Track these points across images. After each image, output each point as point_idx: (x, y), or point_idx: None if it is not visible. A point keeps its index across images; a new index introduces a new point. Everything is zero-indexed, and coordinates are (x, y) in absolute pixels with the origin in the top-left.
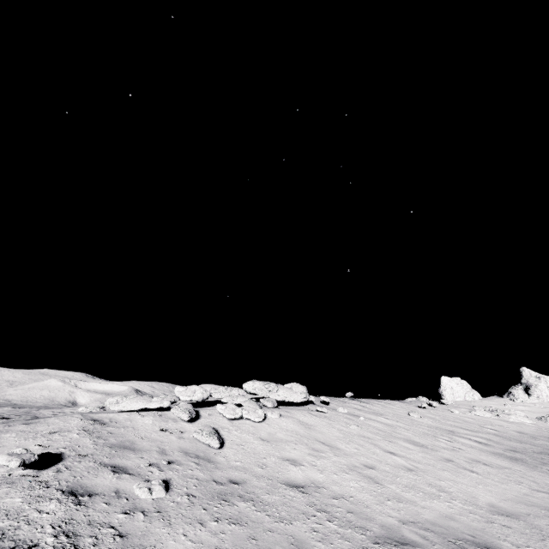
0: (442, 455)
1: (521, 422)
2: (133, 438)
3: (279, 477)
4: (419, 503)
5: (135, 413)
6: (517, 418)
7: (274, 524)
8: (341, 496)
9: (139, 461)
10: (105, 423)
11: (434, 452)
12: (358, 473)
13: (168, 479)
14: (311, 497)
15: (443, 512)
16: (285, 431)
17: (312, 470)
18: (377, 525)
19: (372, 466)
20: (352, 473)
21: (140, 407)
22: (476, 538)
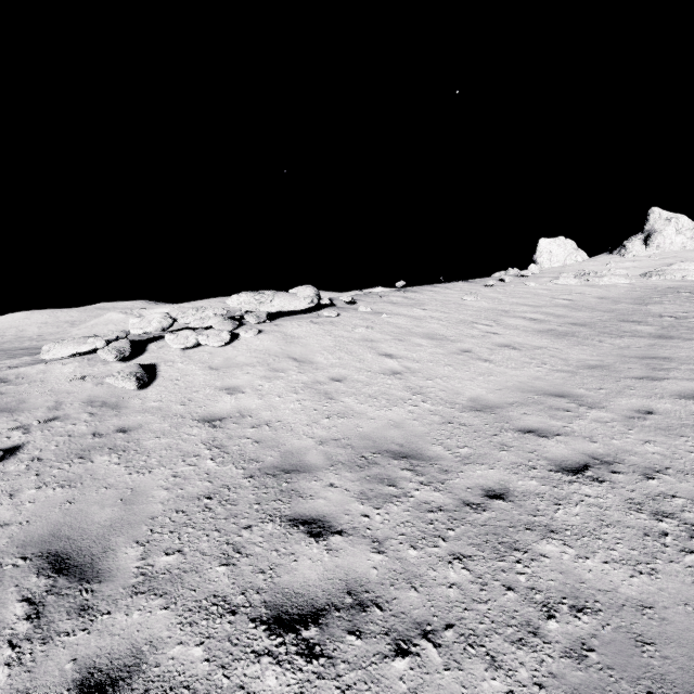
0: (461, 346)
1: (614, 284)
2: (29, 396)
3: (199, 412)
4: (370, 414)
5: (57, 362)
6: (611, 279)
7: (122, 478)
8: (266, 422)
9: (5, 426)
10: (8, 381)
11: (453, 344)
12: (313, 391)
13: (25, 443)
14: (219, 432)
15: (394, 420)
16: (251, 352)
17: (251, 397)
18: (278, 453)
19: (343, 377)
20: (305, 391)
21: (70, 352)
22: (403, 447)
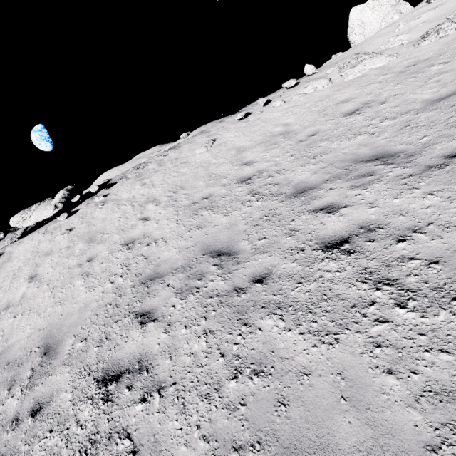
0: (97, 250)
1: (365, 73)
2: None
3: None
4: None
5: None
6: (363, 67)
7: None
8: None
9: None
10: None
11: (94, 248)
12: None
13: None
14: None
15: None
16: None
17: None
18: None
19: None
20: None
21: None
22: None
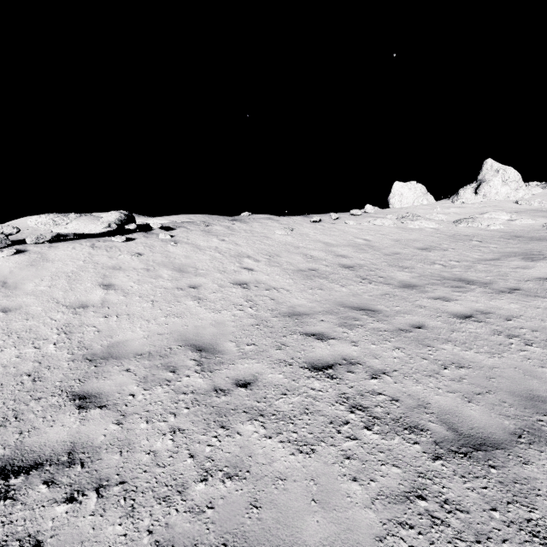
0: (198, 280)
1: (422, 228)
2: None
3: None
4: None
5: None
6: (421, 223)
7: None
8: None
9: None
10: None
11: (192, 278)
12: None
13: None
14: None
15: None
16: None
17: None
18: None
19: (18, 307)
20: None
21: None
22: None
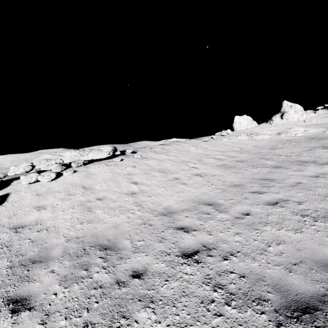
0: (175, 175)
1: (263, 139)
2: None
3: (14, 223)
4: (106, 219)
5: None
6: (262, 136)
7: None
8: (47, 228)
9: None
10: None
11: (172, 175)
12: (83, 206)
13: None
14: (16, 235)
15: (117, 223)
16: (64, 184)
17: (48, 211)
18: (39, 248)
19: (104, 197)
20: (78, 207)
21: None
22: (110, 241)
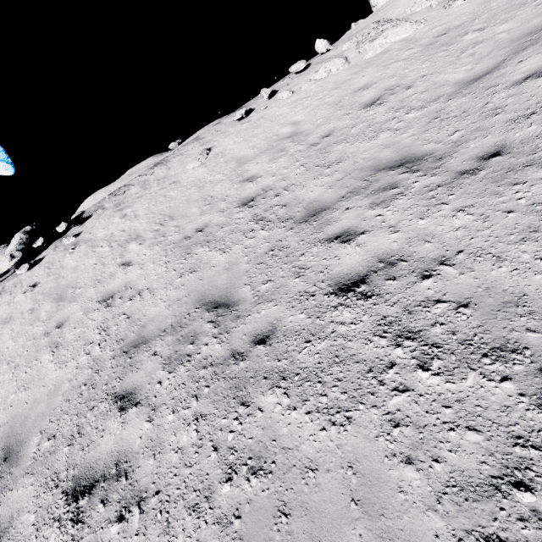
0: (68, 310)
1: (387, 48)
2: None
3: None
4: None
5: None
6: (385, 39)
7: None
8: None
9: None
10: None
11: (65, 308)
12: None
13: None
14: None
15: None
16: None
17: None
18: None
19: None
20: None
21: None
22: None
